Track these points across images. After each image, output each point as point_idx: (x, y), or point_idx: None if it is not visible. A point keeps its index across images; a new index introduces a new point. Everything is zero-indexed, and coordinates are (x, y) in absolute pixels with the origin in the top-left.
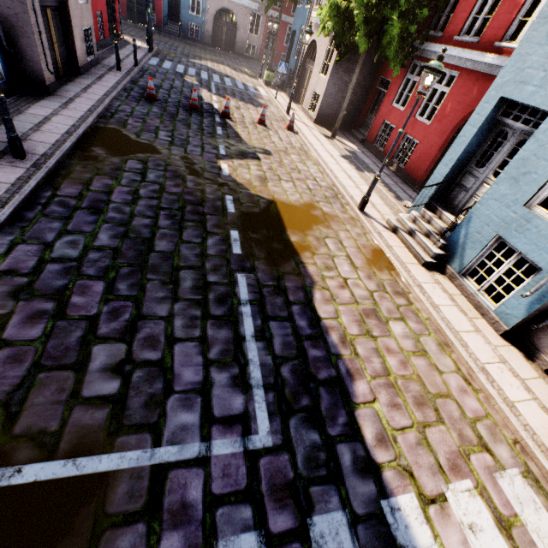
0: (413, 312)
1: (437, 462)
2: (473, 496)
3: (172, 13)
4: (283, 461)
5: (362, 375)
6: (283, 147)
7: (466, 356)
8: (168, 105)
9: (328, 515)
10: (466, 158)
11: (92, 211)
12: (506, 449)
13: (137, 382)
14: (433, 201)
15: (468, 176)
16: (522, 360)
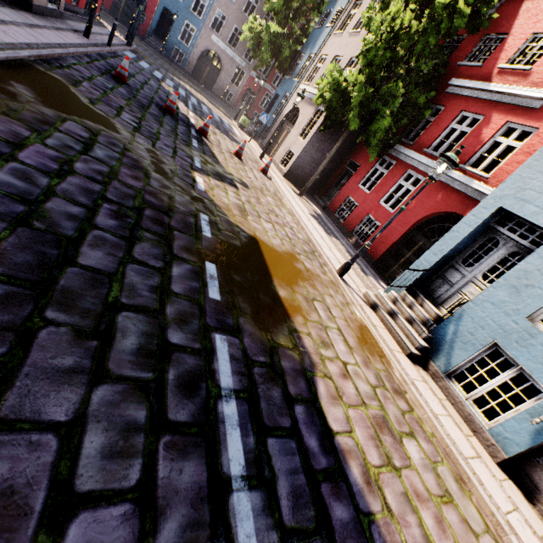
0: (418, 424)
1: None
2: None
3: (160, 30)
4: None
5: None
6: (259, 186)
7: (490, 503)
8: (139, 94)
9: None
10: (454, 253)
11: None
12: None
13: None
14: (415, 286)
15: (454, 271)
16: (526, 503)
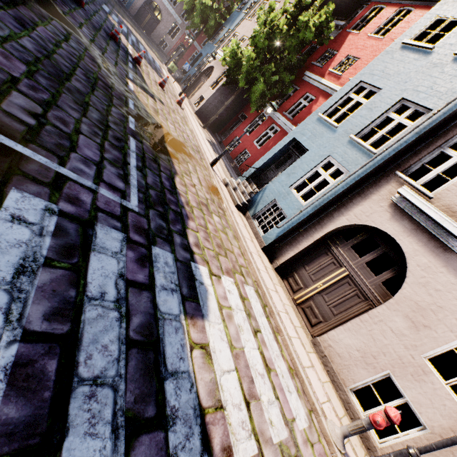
0: (225, 219)
1: (221, 267)
2: (233, 284)
3: None
4: (143, 221)
5: (194, 221)
6: (173, 108)
7: (245, 244)
8: (92, 19)
9: (163, 251)
10: (272, 161)
11: (18, 22)
12: (251, 281)
13: (49, 131)
14: (251, 178)
15: (271, 171)
16: (267, 261)
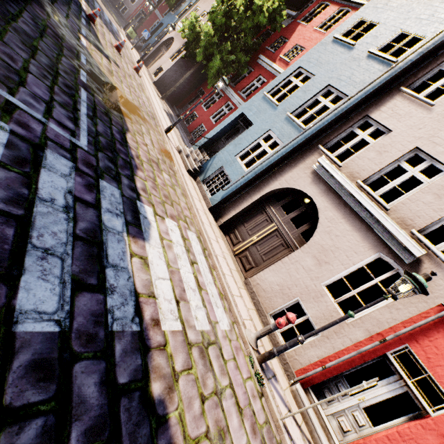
0: (175, 179)
1: (166, 211)
2: (176, 226)
3: None
4: (92, 159)
5: (143, 172)
6: (129, 73)
7: (192, 201)
8: None
9: (110, 185)
10: (223, 133)
11: None
12: (194, 229)
13: None
14: (203, 147)
15: (221, 142)
16: (213, 219)
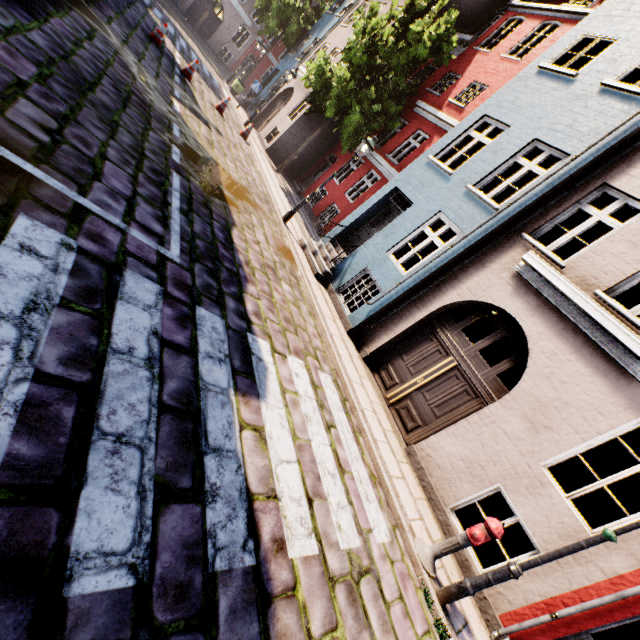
0: (299, 289)
1: (287, 345)
2: (303, 367)
3: None
4: (186, 275)
5: (255, 285)
6: (234, 142)
7: (324, 323)
8: (126, 12)
9: (211, 314)
10: (366, 218)
11: (26, 9)
12: (329, 368)
13: (67, 152)
14: (337, 240)
15: (364, 231)
16: (354, 348)
